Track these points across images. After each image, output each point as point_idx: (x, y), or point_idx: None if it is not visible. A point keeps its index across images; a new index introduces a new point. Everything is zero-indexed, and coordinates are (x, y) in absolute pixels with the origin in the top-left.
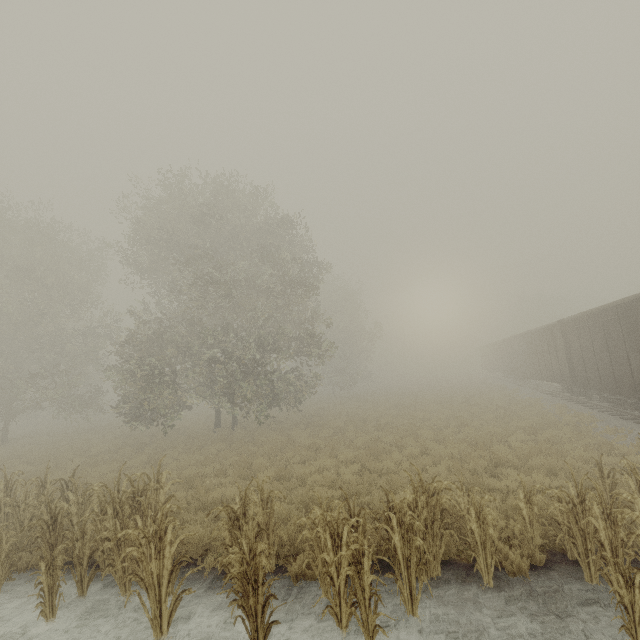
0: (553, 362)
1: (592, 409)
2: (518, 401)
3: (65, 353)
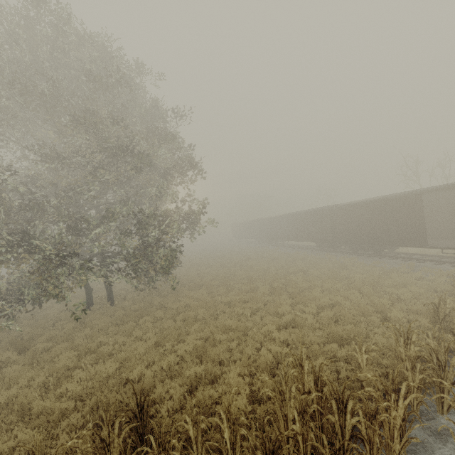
0: (317, 231)
1: (343, 254)
2: (292, 254)
3: None
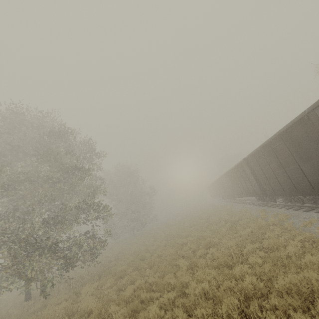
0: (247, 184)
1: (280, 208)
2: (235, 213)
3: None
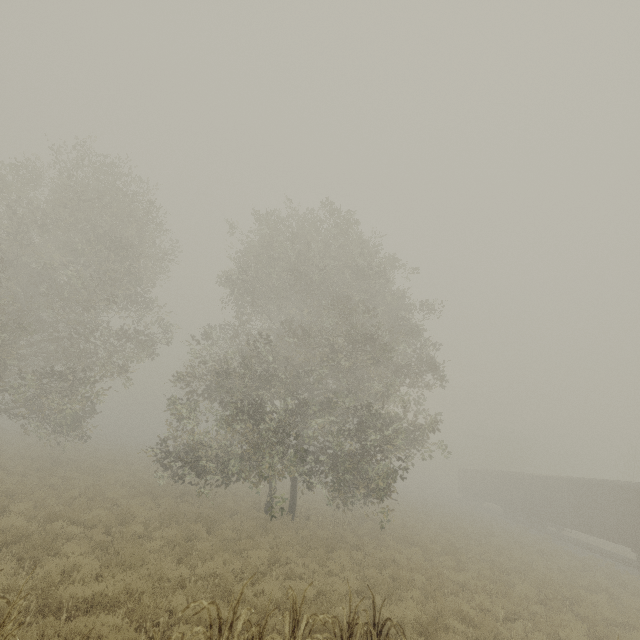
0: (639, 526)
1: None
2: (580, 557)
3: (84, 353)
